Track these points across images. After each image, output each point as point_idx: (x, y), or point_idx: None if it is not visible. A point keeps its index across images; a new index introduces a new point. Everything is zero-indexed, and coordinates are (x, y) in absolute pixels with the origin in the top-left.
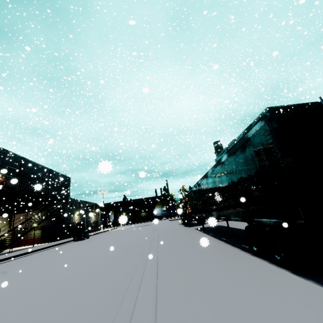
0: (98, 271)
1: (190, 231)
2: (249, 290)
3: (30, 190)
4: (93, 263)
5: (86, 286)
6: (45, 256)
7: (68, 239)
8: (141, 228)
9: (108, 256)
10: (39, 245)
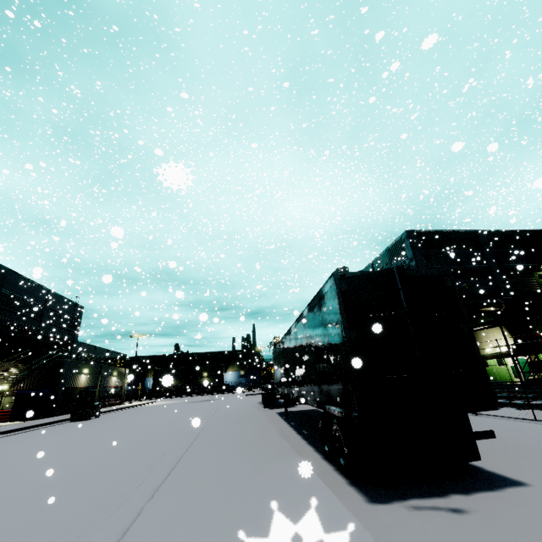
0: (92, 471)
1: (259, 417)
2: (258, 495)
3: (5, 323)
4: (89, 458)
5: (66, 491)
6: (13, 444)
7: (62, 417)
8: (194, 406)
9: (118, 449)
10: (6, 424)
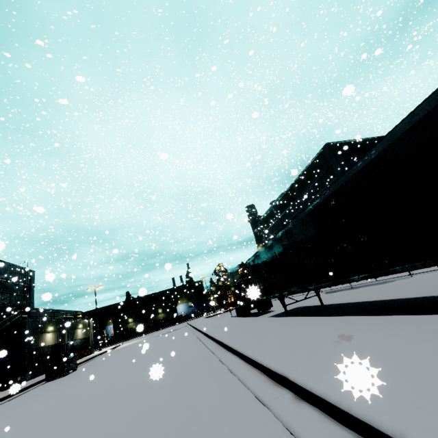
0: None
1: (281, 318)
2: None
3: None
4: (118, 425)
5: None
6: None
7: (35, 379)
8: (168, 336)
9: (146, 397)
10: None
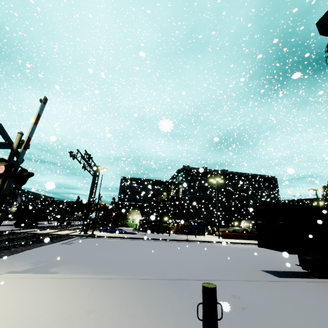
0: None
1: None
2: None
3: None
4: None
5: None
6: None
7: None
8: None
9: None
10: None
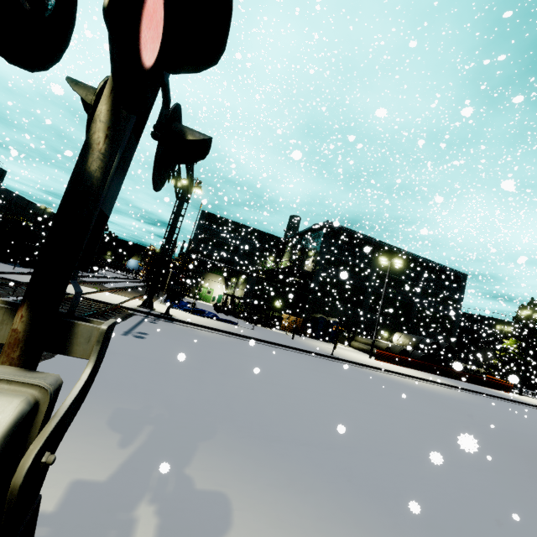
0: None
1: None
2: None
3: None
4: None
5: None
6: None
7: None
8: None
9: None
10: None
